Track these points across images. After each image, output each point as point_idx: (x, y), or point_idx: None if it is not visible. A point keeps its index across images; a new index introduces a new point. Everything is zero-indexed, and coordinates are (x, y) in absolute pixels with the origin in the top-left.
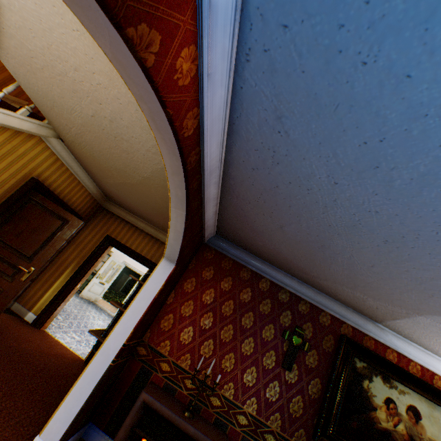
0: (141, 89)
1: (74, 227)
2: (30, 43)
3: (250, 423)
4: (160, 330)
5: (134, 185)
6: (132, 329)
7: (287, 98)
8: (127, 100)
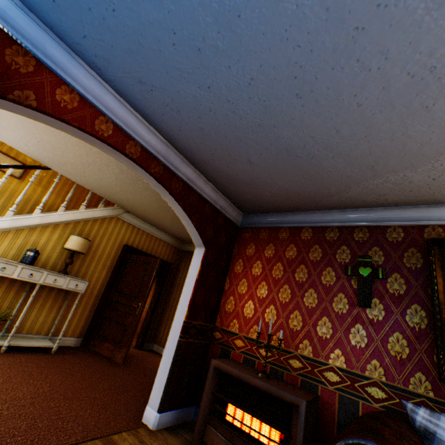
0: (55, 123)
1: (155, 265)
2: (71, 159)
3: (342, 378)
4: (226, 313)
5: (175, 213)
6: (187, 308)
7: (128, 67)
8: None
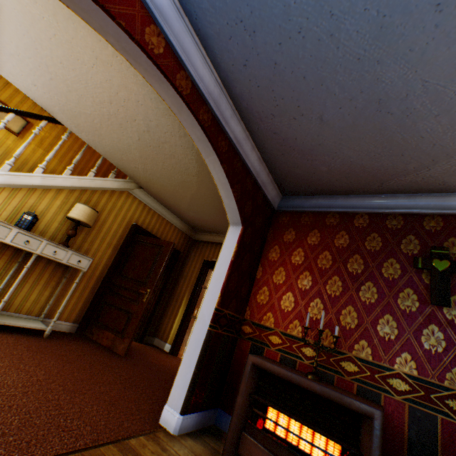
0: (94, 17)
1: (168, 249)
2: (87, 108)
3: (413, 388)
4: (258, 305)
5: (197, 192)
6: (219, 294)
7: None
8: (142, 96)
